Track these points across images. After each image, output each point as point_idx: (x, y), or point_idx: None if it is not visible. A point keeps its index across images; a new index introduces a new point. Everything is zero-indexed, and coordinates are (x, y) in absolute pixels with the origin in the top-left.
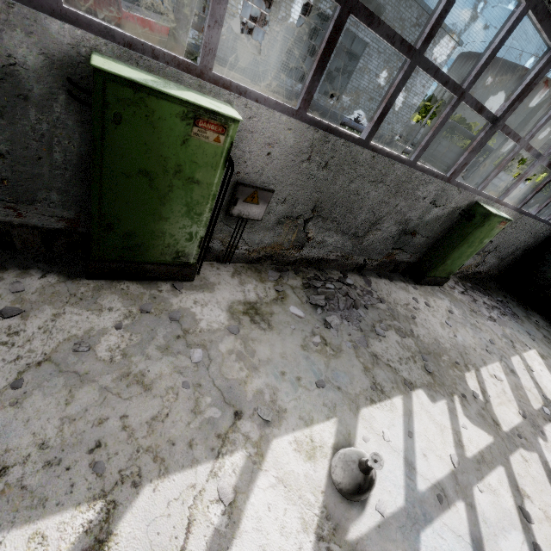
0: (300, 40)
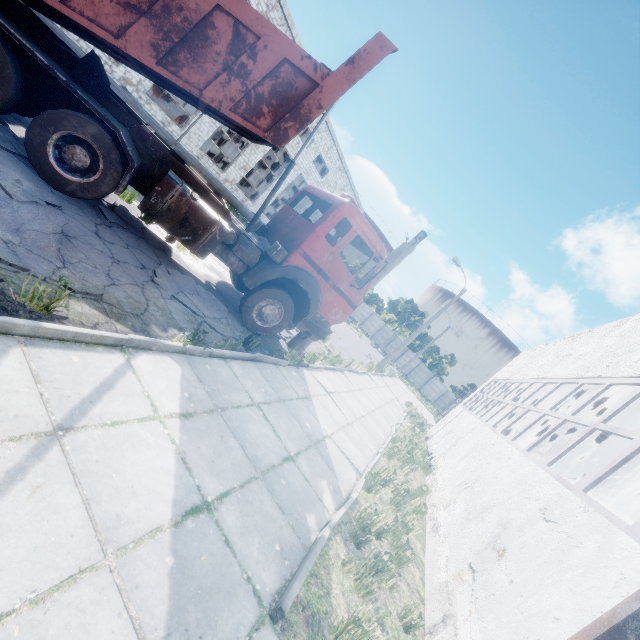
0: (229, 134)
